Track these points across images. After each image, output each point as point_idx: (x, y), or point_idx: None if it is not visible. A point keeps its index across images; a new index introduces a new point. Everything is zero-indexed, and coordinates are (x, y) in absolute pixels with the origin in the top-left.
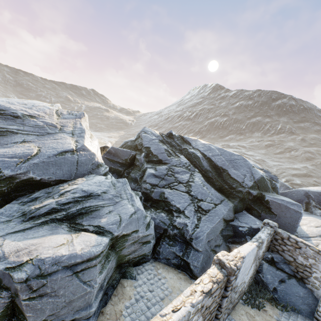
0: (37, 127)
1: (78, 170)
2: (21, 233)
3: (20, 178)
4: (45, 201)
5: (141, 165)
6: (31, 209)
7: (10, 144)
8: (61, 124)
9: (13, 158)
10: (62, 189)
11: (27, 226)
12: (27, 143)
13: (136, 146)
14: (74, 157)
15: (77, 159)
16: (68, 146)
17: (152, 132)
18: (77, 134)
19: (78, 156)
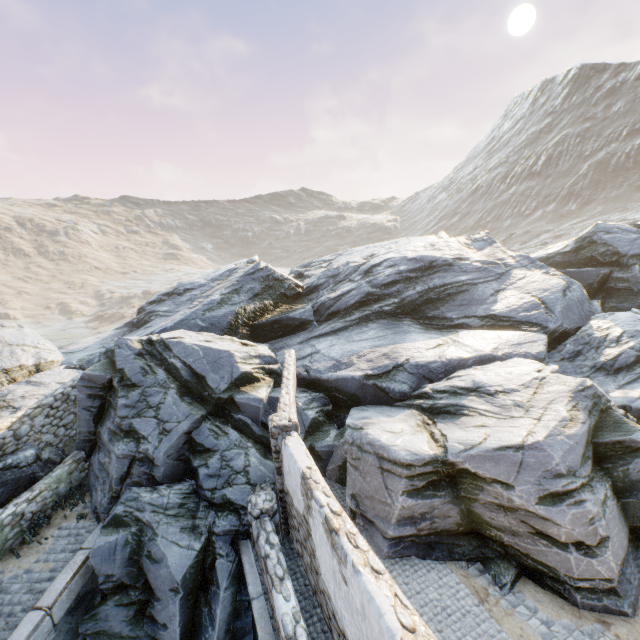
0: (480, 270)
1: (583, 312)
2: (637, 384)
3: (558, 331)
4: (605, 352)
5: (636, 287)
6: (604, 362)
7: (490, 298)
8: (491, 258)
9: (528, 311)
10: (605, 336)
11: (632, 377)
12: (502, 292)
13: (591, 260)
14: (573, 296)
15: (575, 297)
16: (555, 283)
17: (619, 228)
18: (530, 265)
19: (574, 293)
